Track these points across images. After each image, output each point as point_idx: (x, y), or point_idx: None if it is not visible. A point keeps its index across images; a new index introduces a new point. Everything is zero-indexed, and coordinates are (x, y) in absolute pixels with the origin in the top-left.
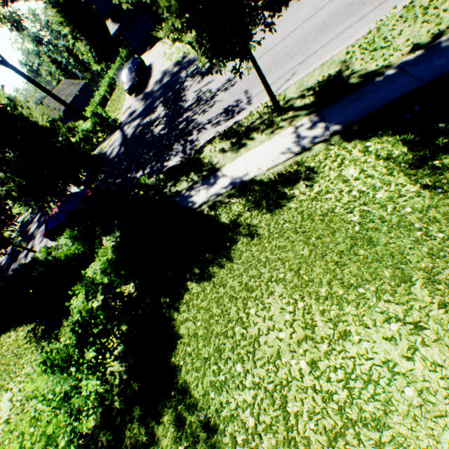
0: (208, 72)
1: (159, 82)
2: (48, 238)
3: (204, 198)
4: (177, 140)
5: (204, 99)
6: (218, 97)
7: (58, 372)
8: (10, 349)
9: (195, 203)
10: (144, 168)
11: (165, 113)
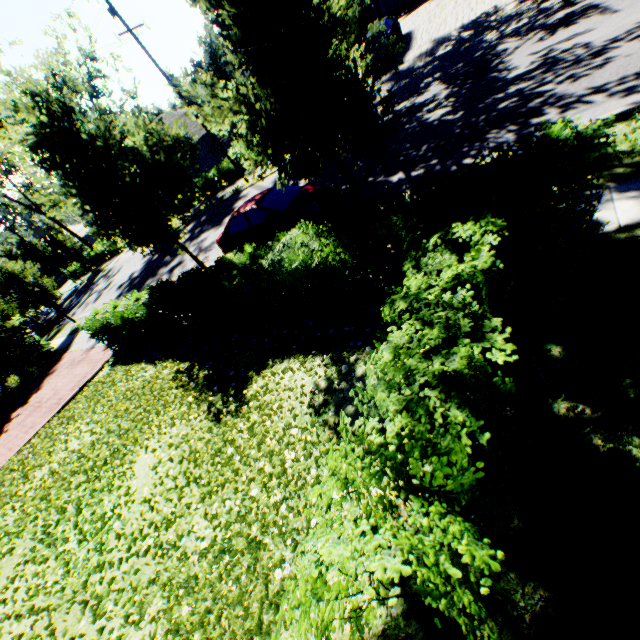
0: (567, 22)
1: (427, 55)
2: (221, 247)
3: (637, 215)
4: (494, 126)
5: (568, 60)
6: (618, 51)
7: (400, 493)
8: (147, 387)
9: (601, 223)
10: (407, 169)
11: (452, 91)
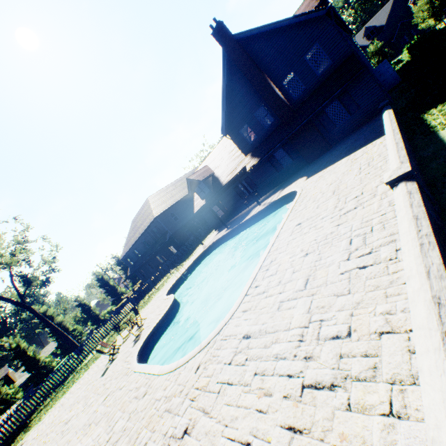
0: None
1: None
2: None
3: None
4: None
5: None
6: None
7: None
8: None
9: None
10: None
11: None
